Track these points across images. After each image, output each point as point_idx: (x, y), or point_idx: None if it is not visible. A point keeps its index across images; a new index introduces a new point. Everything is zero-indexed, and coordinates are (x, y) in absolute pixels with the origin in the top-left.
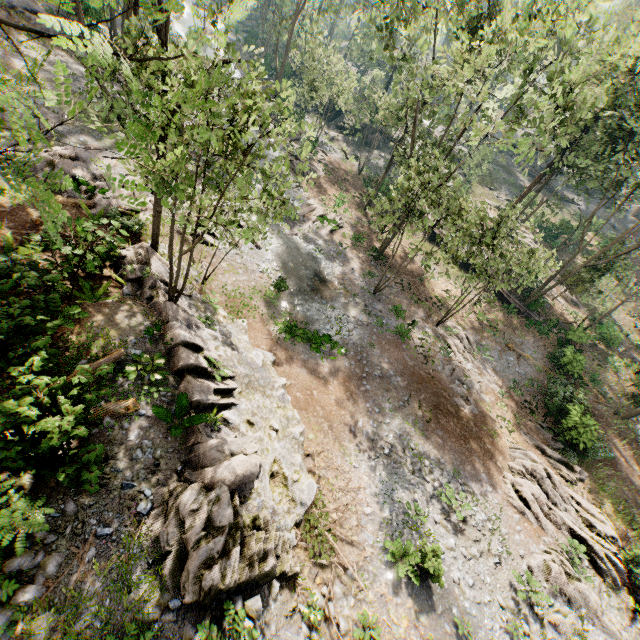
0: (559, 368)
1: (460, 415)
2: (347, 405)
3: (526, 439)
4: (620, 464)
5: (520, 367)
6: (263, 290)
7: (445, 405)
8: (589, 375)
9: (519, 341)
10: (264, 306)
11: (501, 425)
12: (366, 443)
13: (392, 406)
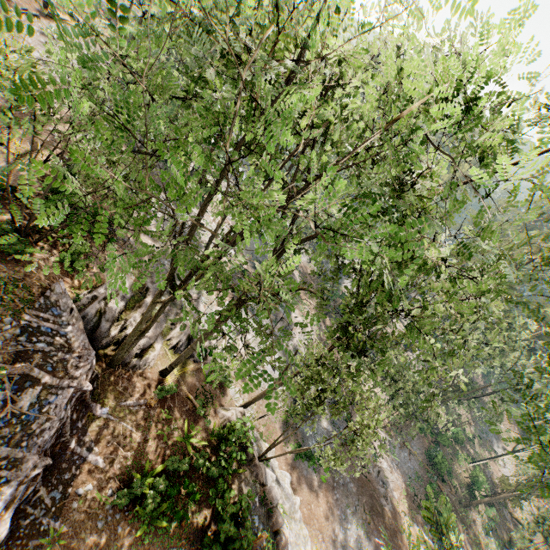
0: (432, 464)
1: (384, 514)
2: (329, 515)
3: (417, 531)
4: (463, 547)
5: (411, 462)
6: (280, 412)
7: (376, 505)
8: (447, 469)
9: (409, 438)
10: (281, 427)
11: (404, 519)
12: (340, 548)
13: (351, 512)
